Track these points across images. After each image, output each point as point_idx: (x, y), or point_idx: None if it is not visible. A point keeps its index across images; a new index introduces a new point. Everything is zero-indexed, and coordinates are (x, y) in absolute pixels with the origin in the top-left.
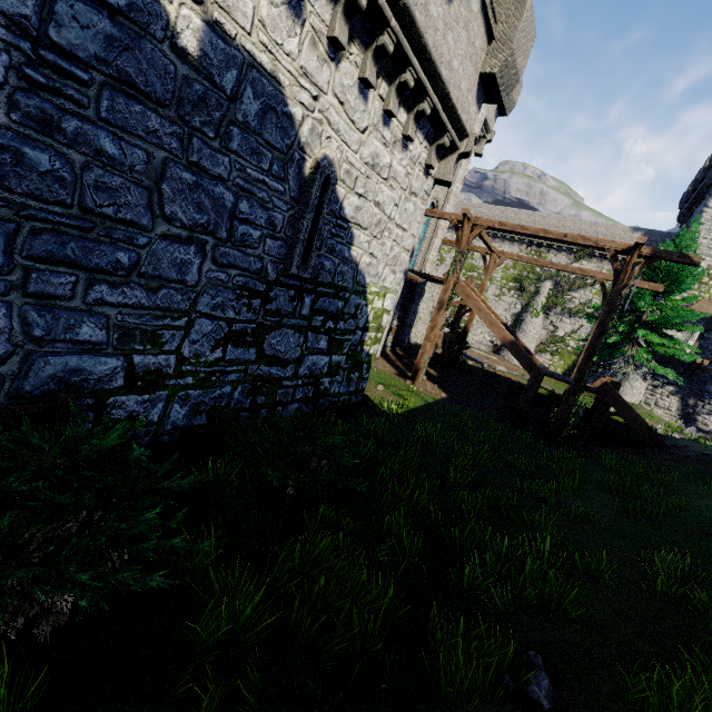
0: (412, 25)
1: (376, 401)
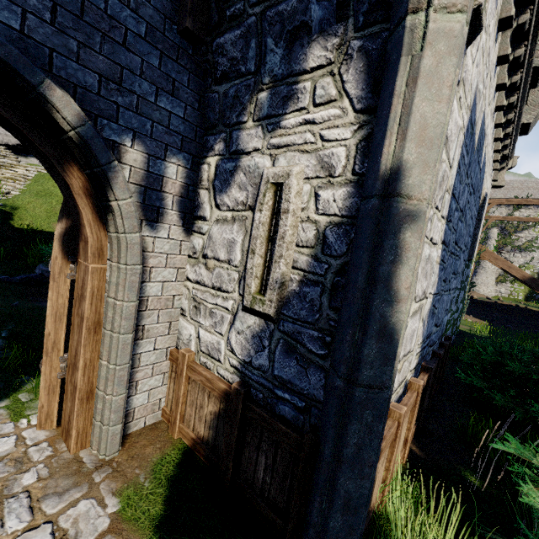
0: (519, 118)
1: (464, 330)
